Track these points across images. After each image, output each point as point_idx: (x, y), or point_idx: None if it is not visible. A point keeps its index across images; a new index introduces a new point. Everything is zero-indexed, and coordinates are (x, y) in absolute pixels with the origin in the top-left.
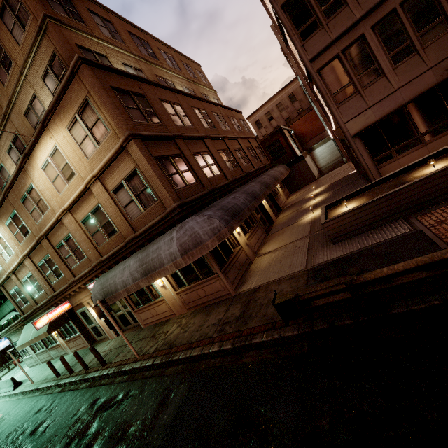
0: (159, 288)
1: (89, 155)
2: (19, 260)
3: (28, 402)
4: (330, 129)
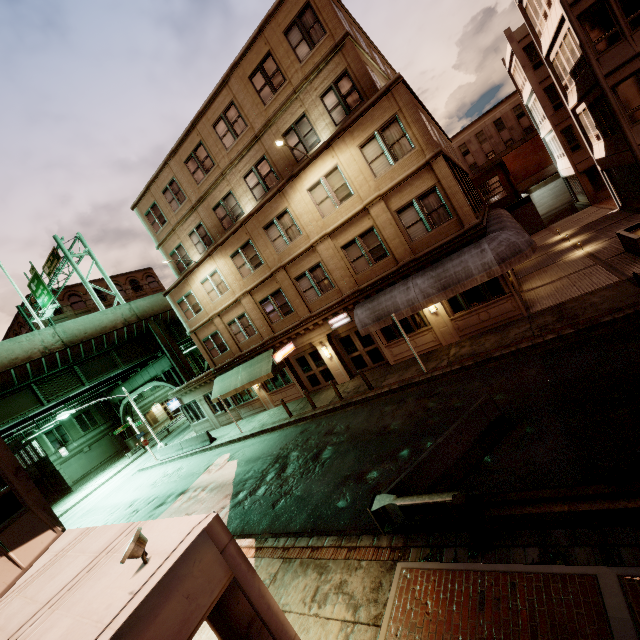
0: (428, 315)
1: (378, 173)
2: (236, 298)
3: (263, 438)
4: (572, 163)
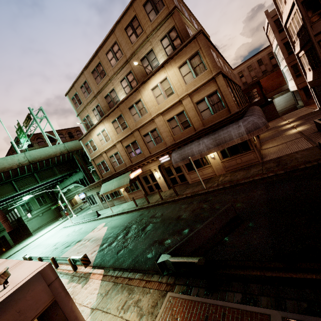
0: (210, 159)
1: (187, 82)
2: (114, 144)
3: (122, 216)
4: (296, 83)
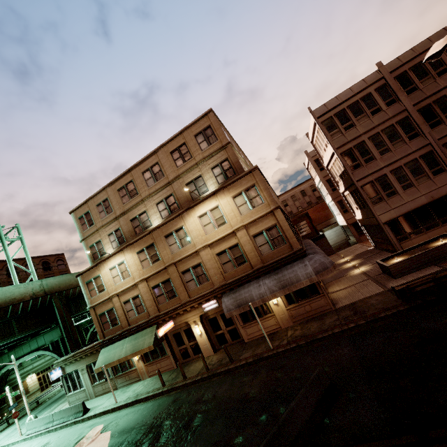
0: (272, 305)
1: (243, 213)
2: (135, 283)
3: (137, 407)
4: (345, 219)
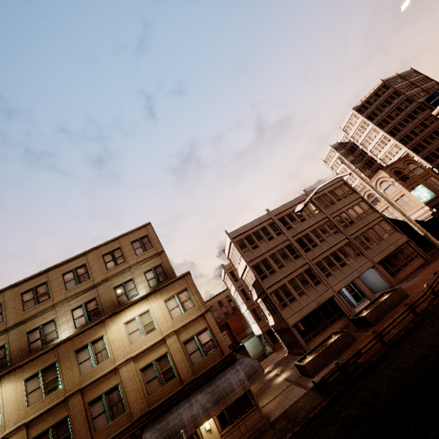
0: (204, 433)
1: (174, 317)
2: (4, 435)
3: None
4: (260, 327)
